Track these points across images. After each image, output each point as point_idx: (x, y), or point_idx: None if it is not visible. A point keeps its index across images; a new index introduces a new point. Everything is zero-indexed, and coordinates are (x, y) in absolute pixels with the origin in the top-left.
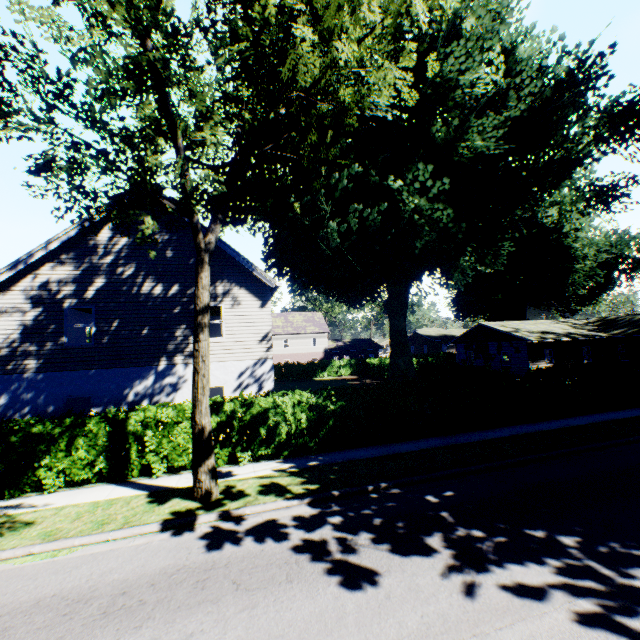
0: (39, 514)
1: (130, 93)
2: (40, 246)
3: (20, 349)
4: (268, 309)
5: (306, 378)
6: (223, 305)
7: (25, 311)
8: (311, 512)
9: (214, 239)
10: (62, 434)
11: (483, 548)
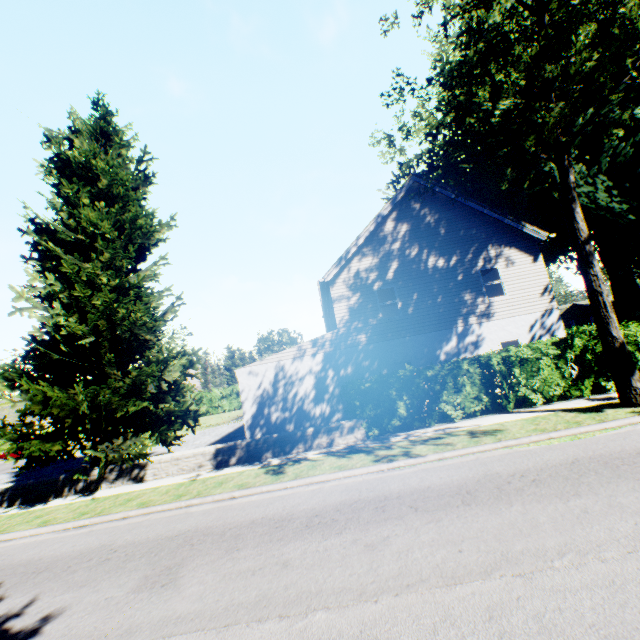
0: (487, 427)
1: (543, 61)
2: (352, 244)
3: (351, 327)
4: (540, 263)
5: None
6: (498, 266)
7: (348, 297)
8: None
9: (572, 179)
10: (446, 376)
11: None
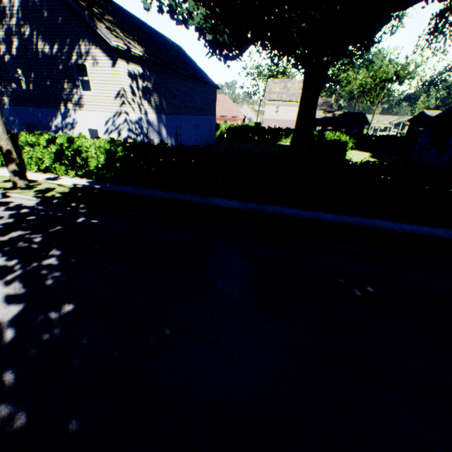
0: None
1: None
2: None
3: None
4: (118, 69)
5: (273, 141)
6: (87, 64)
7: None
8: (29, 205)
9: None
10: None
11: (17, 245)
